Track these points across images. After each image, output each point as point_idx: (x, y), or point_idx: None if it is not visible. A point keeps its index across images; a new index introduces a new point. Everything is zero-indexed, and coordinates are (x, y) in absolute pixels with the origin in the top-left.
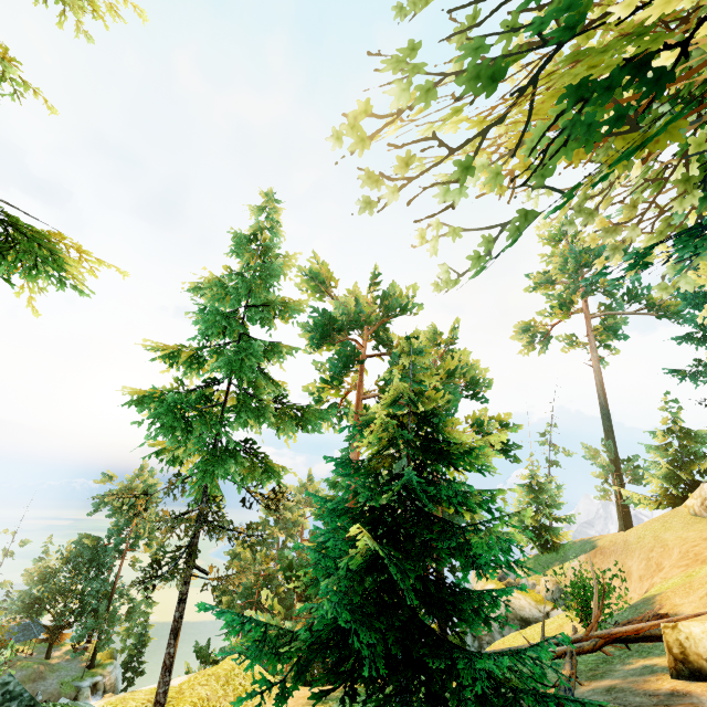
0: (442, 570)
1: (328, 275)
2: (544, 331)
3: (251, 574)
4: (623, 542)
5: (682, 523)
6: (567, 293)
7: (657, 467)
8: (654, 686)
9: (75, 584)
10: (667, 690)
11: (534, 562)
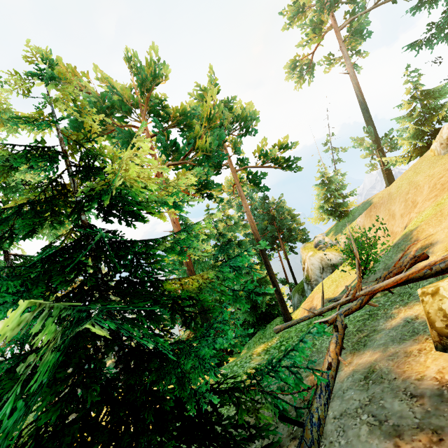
0: (268, 263)
1: (70, 71)
2: (307, 62)
3: None
4: (388, 195)
5: (428, 164)
6: (317, 16)
7: (406, 131)
8: (416, 369)
9: None
10: (434, 384)
11: (335, 228)
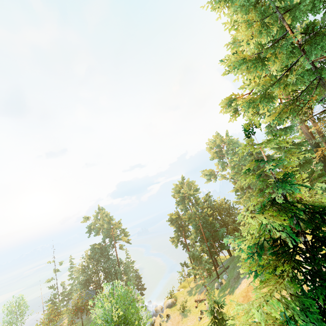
0: None
1: None
2: None
3: (196, 218)
4: None
5: None
6: None
7: None
8: None
9: (99, 267)
10: None
11: None
